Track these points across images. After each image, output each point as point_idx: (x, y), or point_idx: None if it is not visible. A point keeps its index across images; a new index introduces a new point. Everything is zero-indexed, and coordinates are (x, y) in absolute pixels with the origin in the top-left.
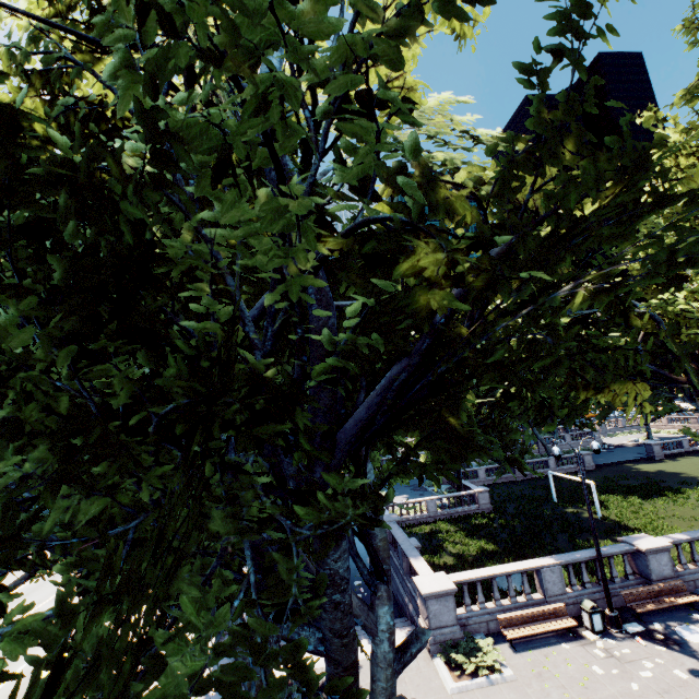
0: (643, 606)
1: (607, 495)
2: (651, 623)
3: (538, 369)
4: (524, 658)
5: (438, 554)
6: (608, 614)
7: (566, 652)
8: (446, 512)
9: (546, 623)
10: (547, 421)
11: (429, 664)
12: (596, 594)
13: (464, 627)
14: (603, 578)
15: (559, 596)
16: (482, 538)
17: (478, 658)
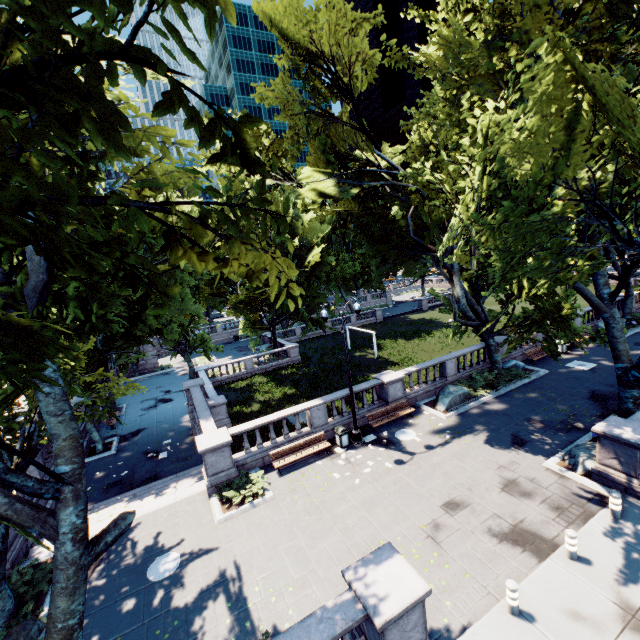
0: (379, 422)
1: (386, 340)
2: (382, 432)
3: (349, 241)
4: (286, 479)
5: (247, 404)
6: (354, 433)
7: (318, 467)
8: (262, 368)
9: (308, 449)
10: (353, 285)
11: (206, 504)
12: (350, 419)
13: (243, 466)
14: (353, 409)
15: (323, 426)
16: (287, 386)
17: (248, 489)
